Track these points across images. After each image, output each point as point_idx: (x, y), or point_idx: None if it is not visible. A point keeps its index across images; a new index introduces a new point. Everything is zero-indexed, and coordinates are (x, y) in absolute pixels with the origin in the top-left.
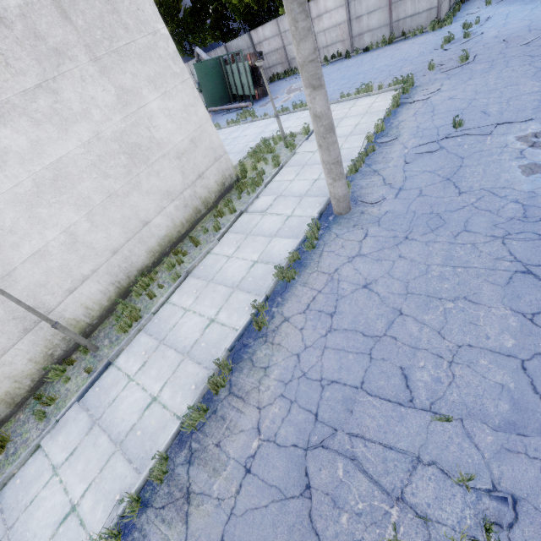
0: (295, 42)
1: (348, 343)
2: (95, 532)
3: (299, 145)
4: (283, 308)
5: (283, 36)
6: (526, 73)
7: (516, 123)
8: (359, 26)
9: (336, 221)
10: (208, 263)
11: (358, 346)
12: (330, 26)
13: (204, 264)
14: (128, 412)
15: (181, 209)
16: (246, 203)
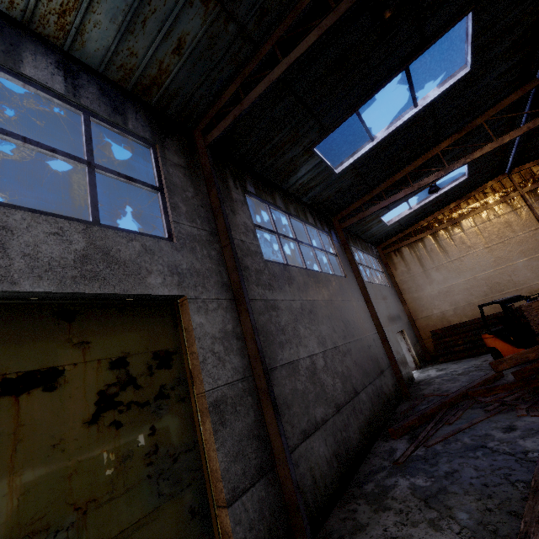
0: None
1: None
2: None
3: None
4: None
5: None
6: None
7: None
8: None
9: None
10: None
11: None
12: None
13: None
14: None
15: None
16: None
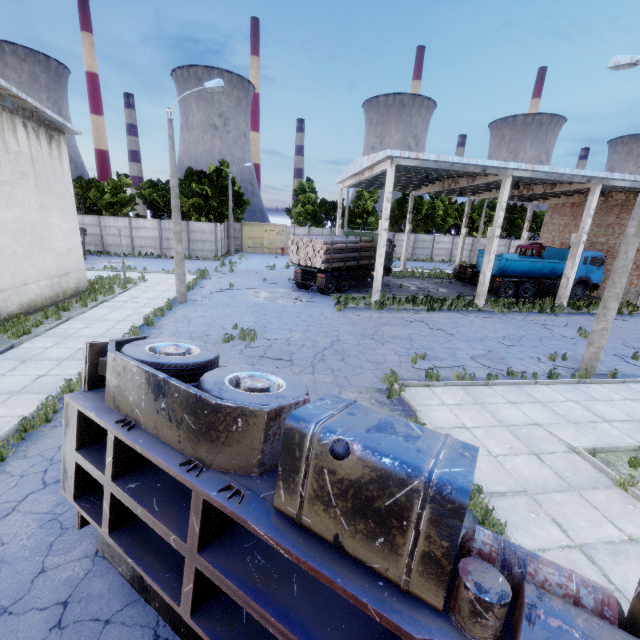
0: (175, 225)
1: (199, 325)
2: (75, 373)
3: (140, 283)
4: (161, 322)
5: (103, 228)
6: (255, 279)
7: (252, 289)
8: (168, 244)
9: (180, 304)
10: (86, 316)
11: (204, 325)
12: (146, 236)
13: (83, 316)
14: (61, 353)
15: (49, 288)
16: (104, 299)
